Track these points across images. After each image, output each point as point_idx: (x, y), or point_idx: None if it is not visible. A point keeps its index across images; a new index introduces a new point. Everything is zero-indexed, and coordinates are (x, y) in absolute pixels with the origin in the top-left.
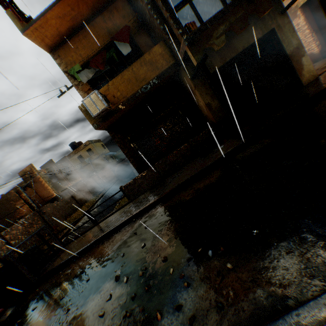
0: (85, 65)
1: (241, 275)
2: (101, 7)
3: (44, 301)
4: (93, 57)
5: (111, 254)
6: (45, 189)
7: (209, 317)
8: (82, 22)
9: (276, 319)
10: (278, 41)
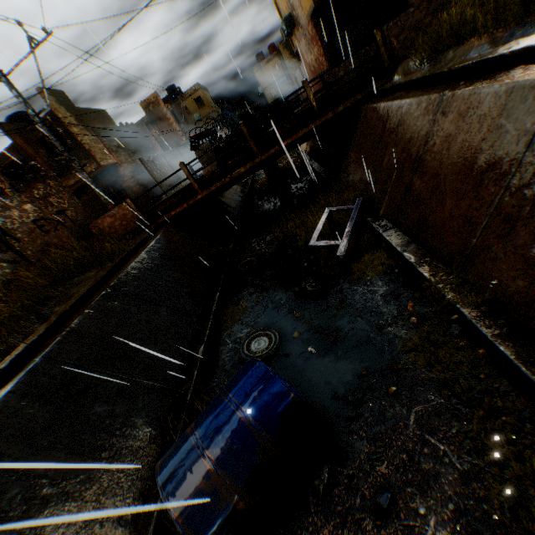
0: None
1: None
2: None
3: None
4: None
5: None
6: (172, 130)
7: None
8: None
9: None
10: None
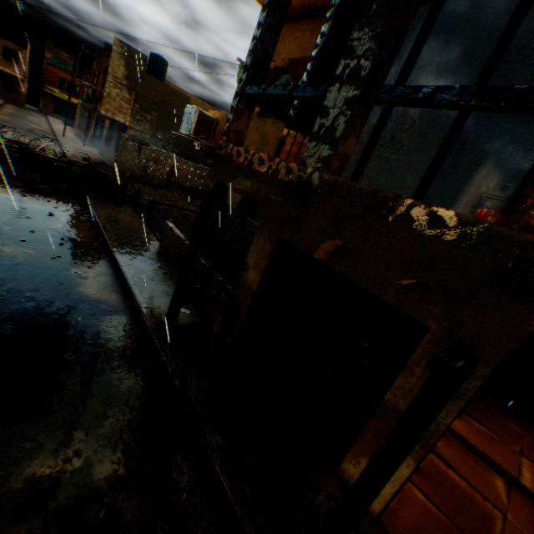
0: (285, 71)
1: None
2: None
3: (41, 202)
4: None
5: (50, 228)
6: None
7: None
8: (326, 6)
9: None
10: (408, 358)
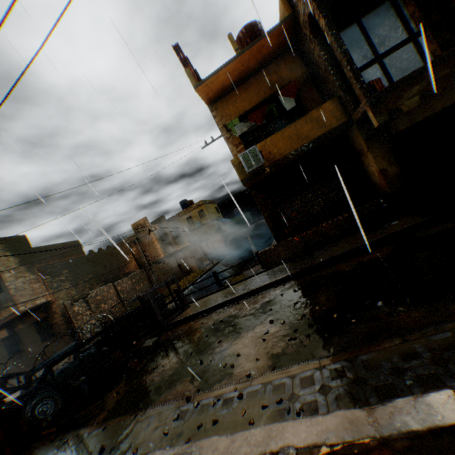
0: (239, 118)
1: (412, 315)
2: (269, 60)
3: (184, 339)
4: (250, 110)
5: (255, 310)
6: (153, 247)
7: (379, 335)
8: (246, 75)
9: (441, 323)
10: None
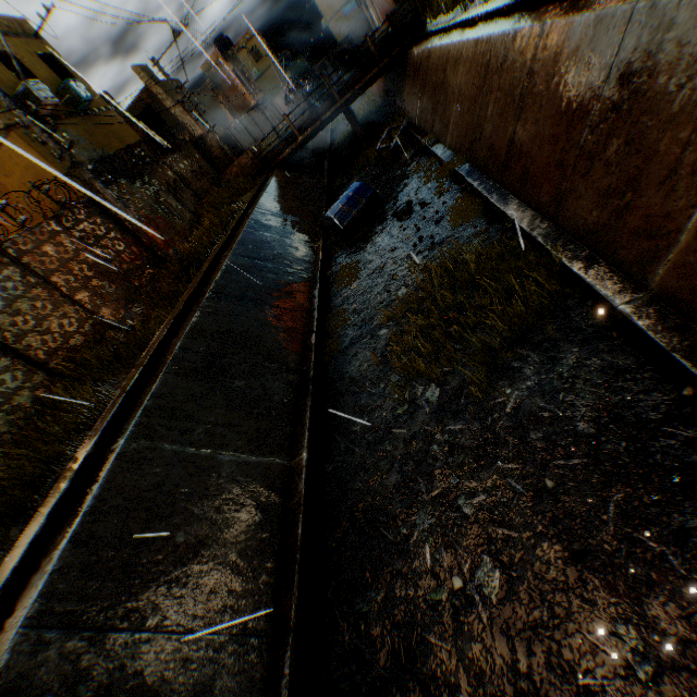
0: None
1: None
2: None
3: None
4: None
5: None
6: (239, 95)
7: None
8: None
9: None
10: None
